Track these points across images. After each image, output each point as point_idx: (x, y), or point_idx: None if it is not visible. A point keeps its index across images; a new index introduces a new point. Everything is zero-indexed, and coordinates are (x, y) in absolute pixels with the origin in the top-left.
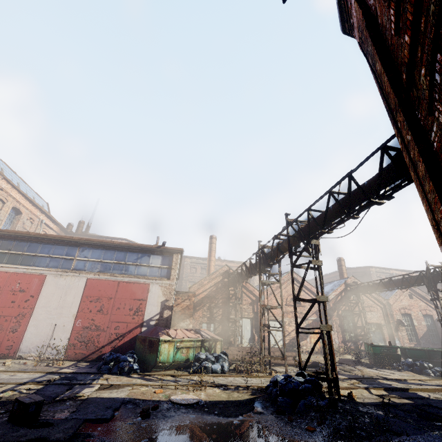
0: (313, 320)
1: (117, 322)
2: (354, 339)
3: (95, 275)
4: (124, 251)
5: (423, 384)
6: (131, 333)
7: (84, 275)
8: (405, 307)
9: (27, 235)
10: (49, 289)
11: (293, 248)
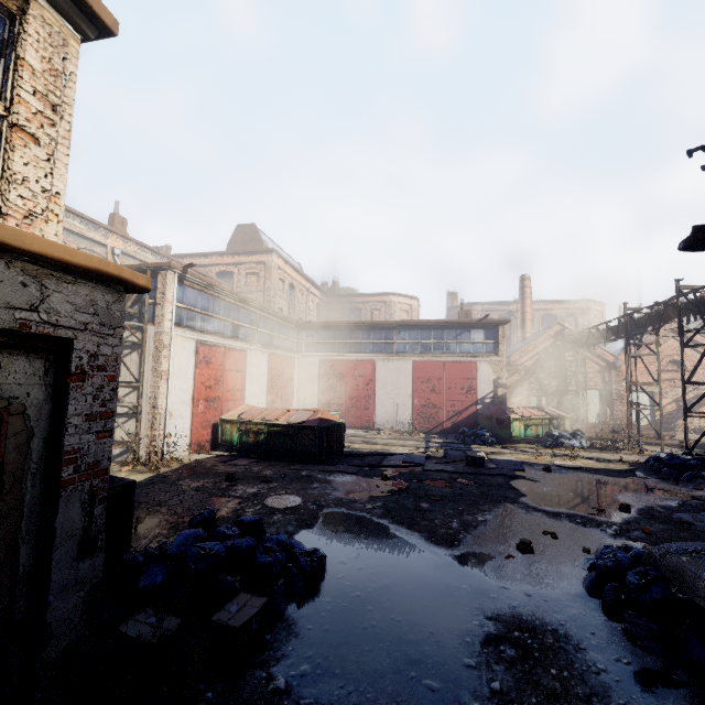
0: None
1: (451, 401)
2: None
3: (419, 357)
4: (441, 329)
5: None
6: (467, 411)
7: (409, 358)
8: None
9: (347, 324)
10: (381, 373)
11: (684, 316)
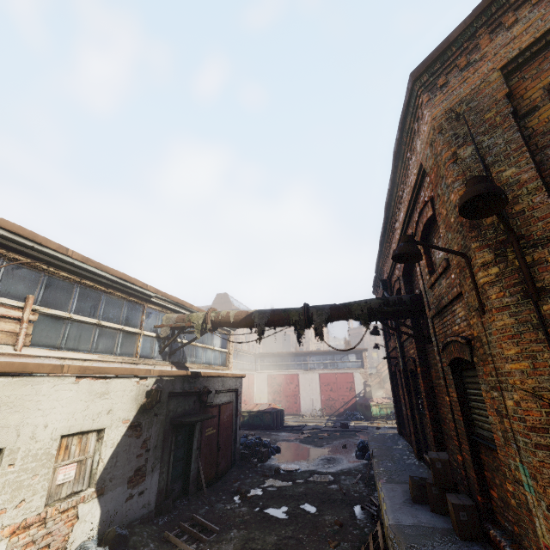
0: None
1: (342, 396)
2: None
3: (322, 371)
4: (332, 354)
5: None
6: (351, 401)
7: (316, 372)
8: None
9: (282, 353)
10: (302, 381)
11: None
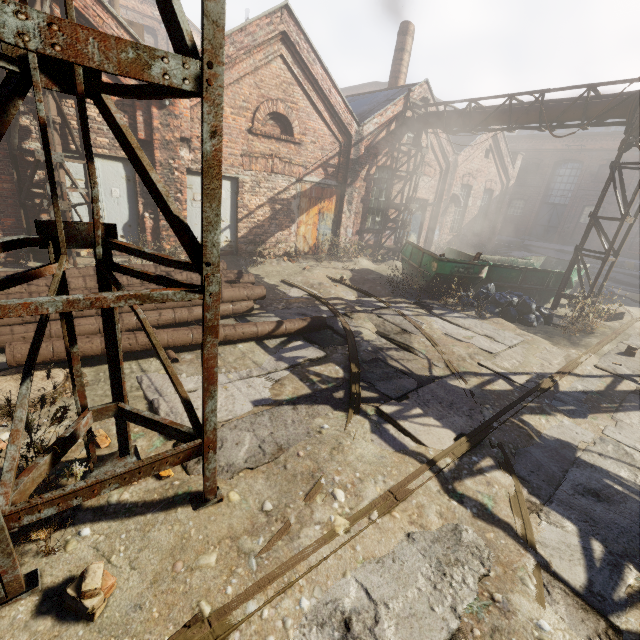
0: (314, 183)
1: None
2: (378, 227)
3: None
4: None
5: (595, 397)
6: None
7: None
8: (472, 174)
9: None
10: None
11: None
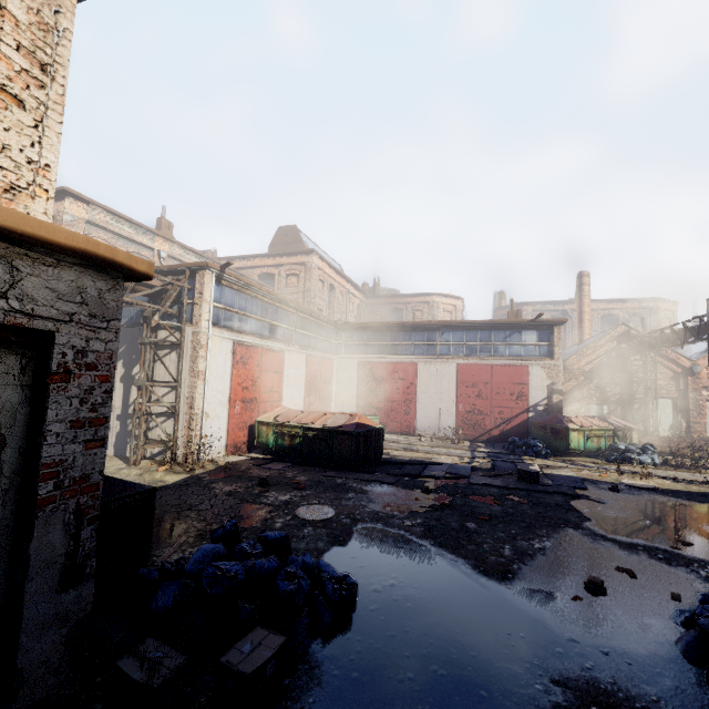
0: None
1: (499, 407)
2: None
3: (464, 359)
4: (488, 330)
5: None
6: (517, 419)
7: (452, 361)
8: None
9: (387, 325)
10: (423, 376)
11: None
